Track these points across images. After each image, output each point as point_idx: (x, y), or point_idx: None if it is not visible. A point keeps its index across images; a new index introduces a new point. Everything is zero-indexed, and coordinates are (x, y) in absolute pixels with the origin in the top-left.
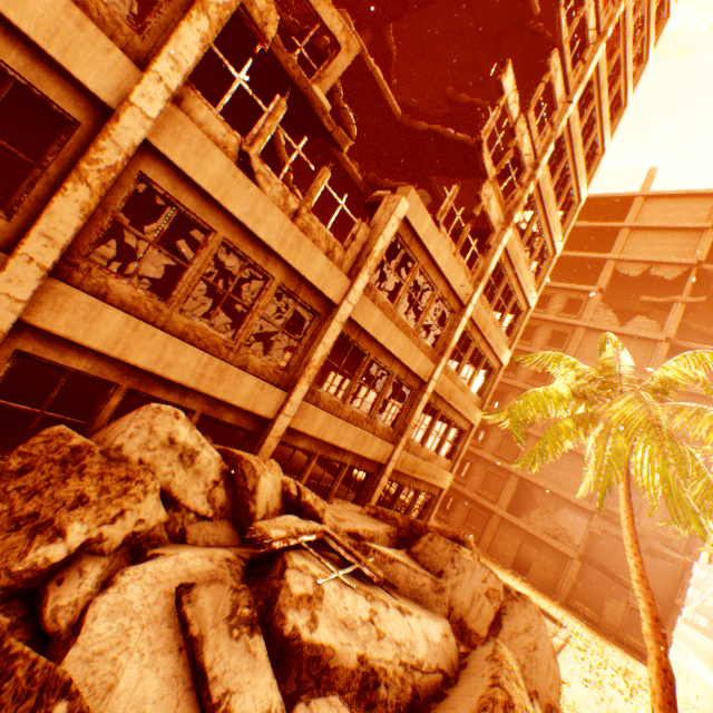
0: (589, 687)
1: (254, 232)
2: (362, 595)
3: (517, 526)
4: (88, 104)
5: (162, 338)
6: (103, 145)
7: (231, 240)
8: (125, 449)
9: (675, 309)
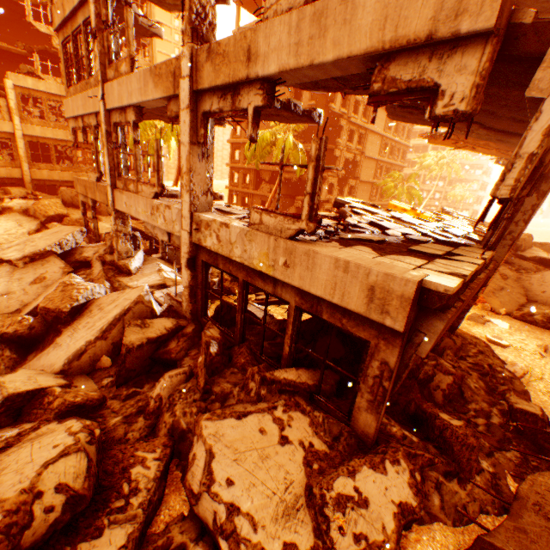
0: None
1: None
2: (26, 200)
3: (258, 195)
4: None
5: None
6: None
7: None
8: None
9: None
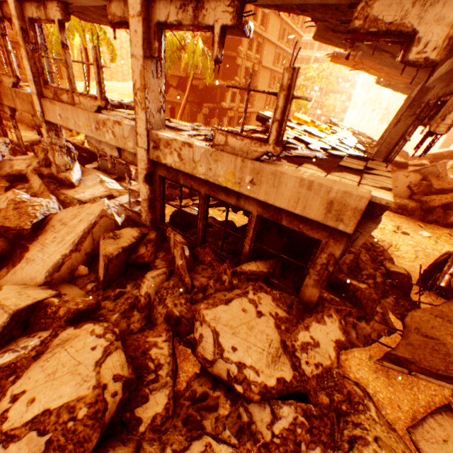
0: None
1: None
2: None
3: (167, 101)
4: None
5: None
6: None
7: None
8: None
9: None
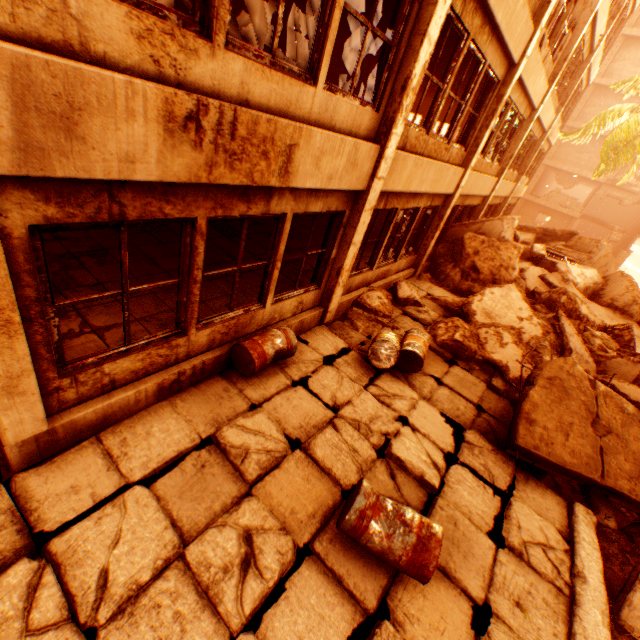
0: None
1: (527, 91)
2: (576, 267)
3: (536, 205)
4: (505, 67)
5: (479, 177)
6: (507, 91)
7: (514, 103)
8: (505, 238)
9: None
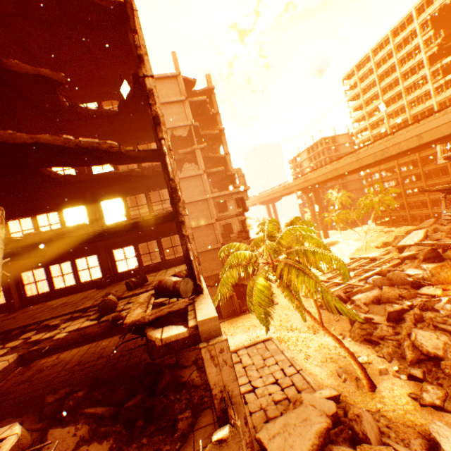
0: (312, 362)
1: None
2: None
3: None
4: None
5: None
6: None
7: None
8: None
9: (198, 153)
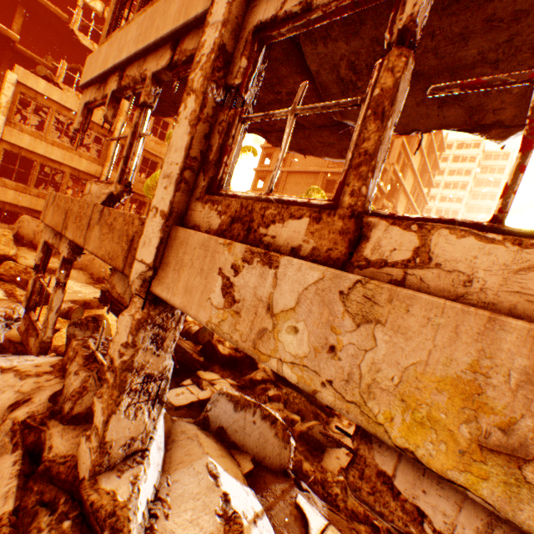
0: None
1: None
2: None
3: None
4: None
5: None
6: None
7: None
8: None
9: None
